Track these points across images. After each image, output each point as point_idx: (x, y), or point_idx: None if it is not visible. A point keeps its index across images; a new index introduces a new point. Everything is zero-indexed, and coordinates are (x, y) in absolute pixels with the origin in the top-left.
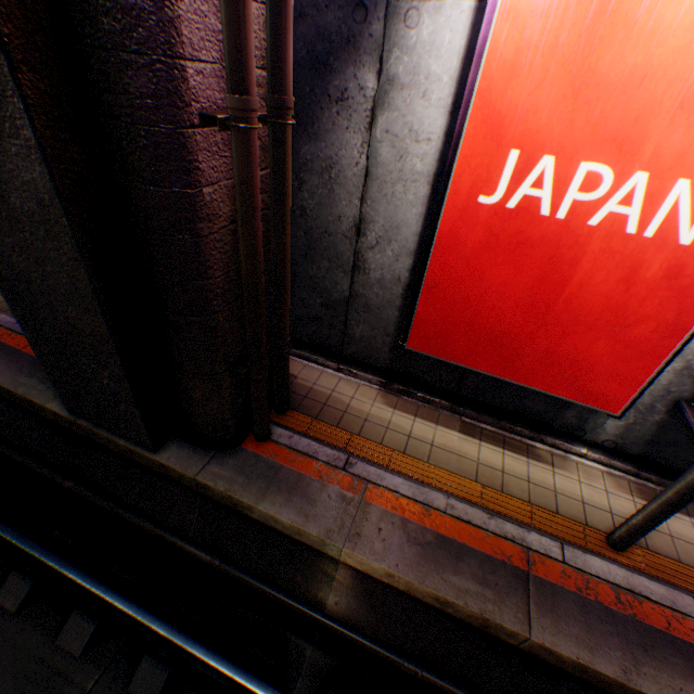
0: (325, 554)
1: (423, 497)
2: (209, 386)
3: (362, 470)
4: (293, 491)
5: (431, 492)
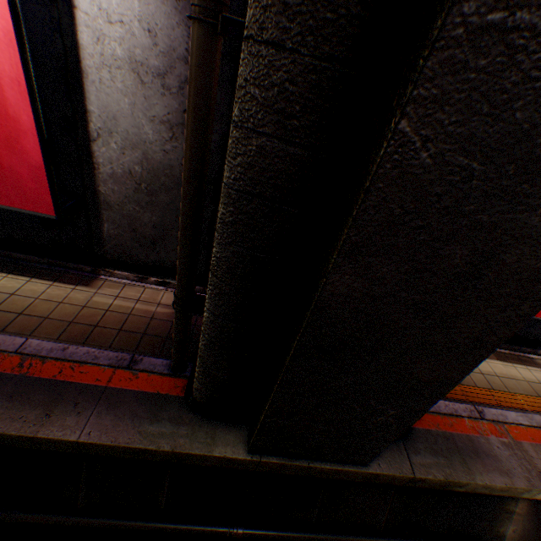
0: (507, 496)
1: (534, 422)
2: None
3: (490, 414)
4: (478, 454)
5: (533, 416)
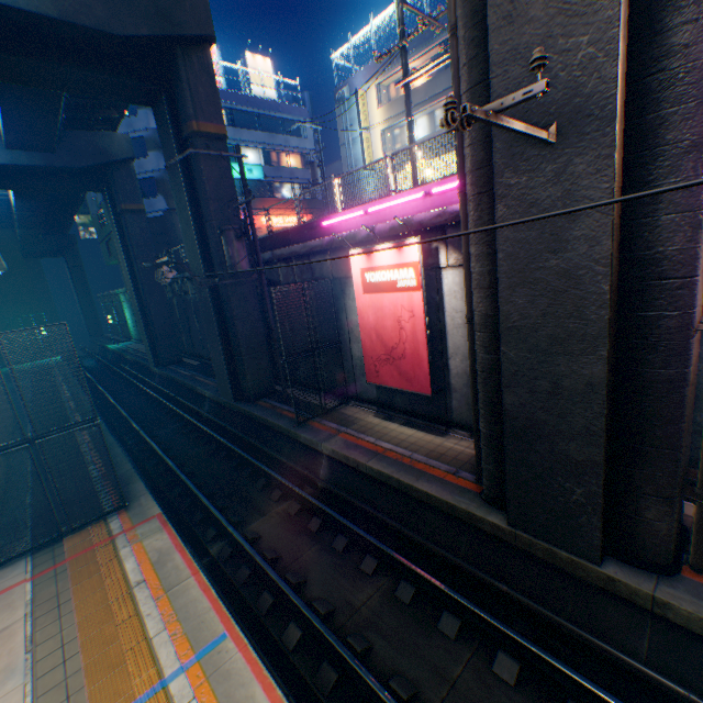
0: None
1: None
2: (662, 507)
3: None
4: None
5: None
